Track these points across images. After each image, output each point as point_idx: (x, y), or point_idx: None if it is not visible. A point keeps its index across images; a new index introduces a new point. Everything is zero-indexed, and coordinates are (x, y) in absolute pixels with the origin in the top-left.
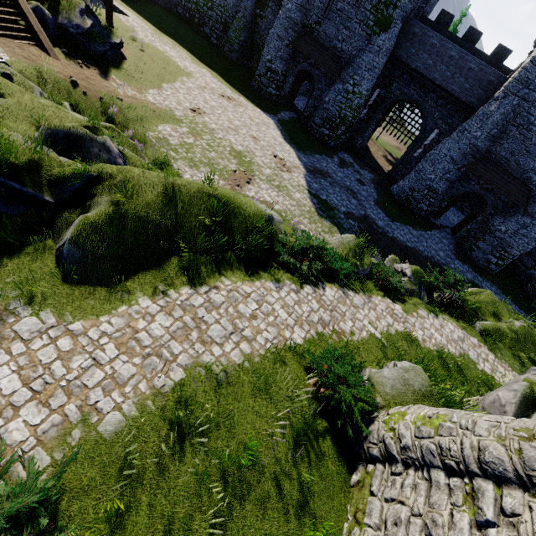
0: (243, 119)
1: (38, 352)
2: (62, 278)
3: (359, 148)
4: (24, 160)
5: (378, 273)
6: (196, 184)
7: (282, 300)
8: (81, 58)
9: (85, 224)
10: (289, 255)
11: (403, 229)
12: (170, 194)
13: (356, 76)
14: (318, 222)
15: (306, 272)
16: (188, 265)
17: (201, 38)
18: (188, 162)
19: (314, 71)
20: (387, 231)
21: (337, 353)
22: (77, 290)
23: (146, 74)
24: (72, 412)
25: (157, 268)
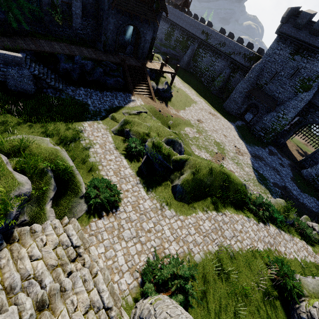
0: (219, 125)
1: (173, 224)
2: (174, 197)
3: (280, 144)
4: (167, 153)
5: (297, 224)
6: (219, 168)
7: (251, 227)
8: (160, 99)
9: (184, 179)
10: (252, 205)
11: (310, 198)
12: (210, 171)
13: (285, 110)
14: (258, 186)
15: (262, 216)
16: (214, 202)
17: (200, 83)
18: (196, 146)
19: (259, 104)
20: (299, 198)
21: (282, 261)
22: (179, 203)
23: (179, 103)
24: (185, 249)
25: (202, 200)
